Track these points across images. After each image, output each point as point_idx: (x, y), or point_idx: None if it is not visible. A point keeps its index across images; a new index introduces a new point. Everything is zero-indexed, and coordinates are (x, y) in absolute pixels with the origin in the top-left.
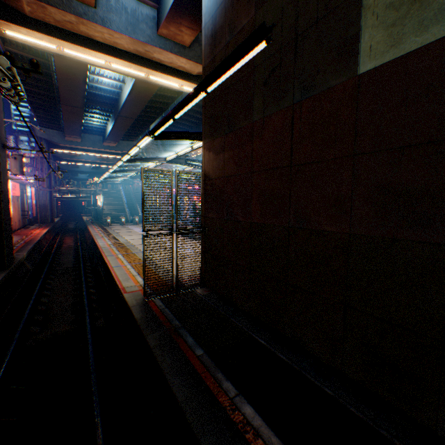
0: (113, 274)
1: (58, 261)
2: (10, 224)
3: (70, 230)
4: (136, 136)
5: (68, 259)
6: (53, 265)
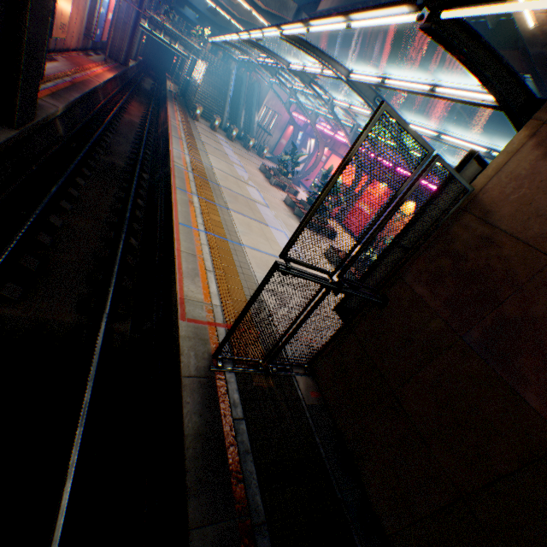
0: (175, 245)
1: (106, 144)
2: (42, 43)
3: (143, 92)
4: None
5: (122, 148)
6: (96, 149)
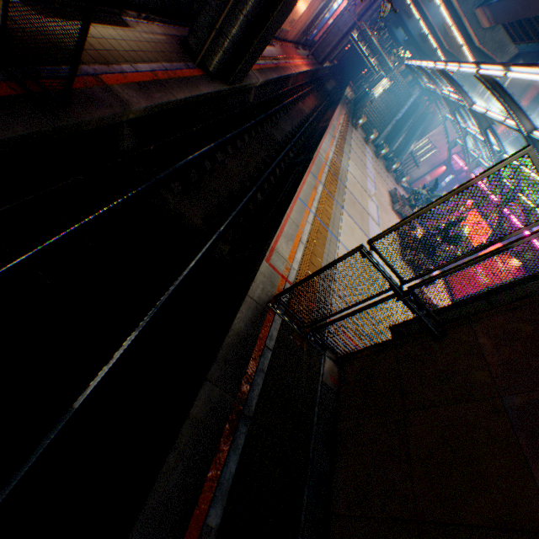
0: (288, 211)
1: (276, 119)
2: (275, 30)
3: (322, 91)
4: (527, 38)
5: (285, 127)
6: (267, 120)
